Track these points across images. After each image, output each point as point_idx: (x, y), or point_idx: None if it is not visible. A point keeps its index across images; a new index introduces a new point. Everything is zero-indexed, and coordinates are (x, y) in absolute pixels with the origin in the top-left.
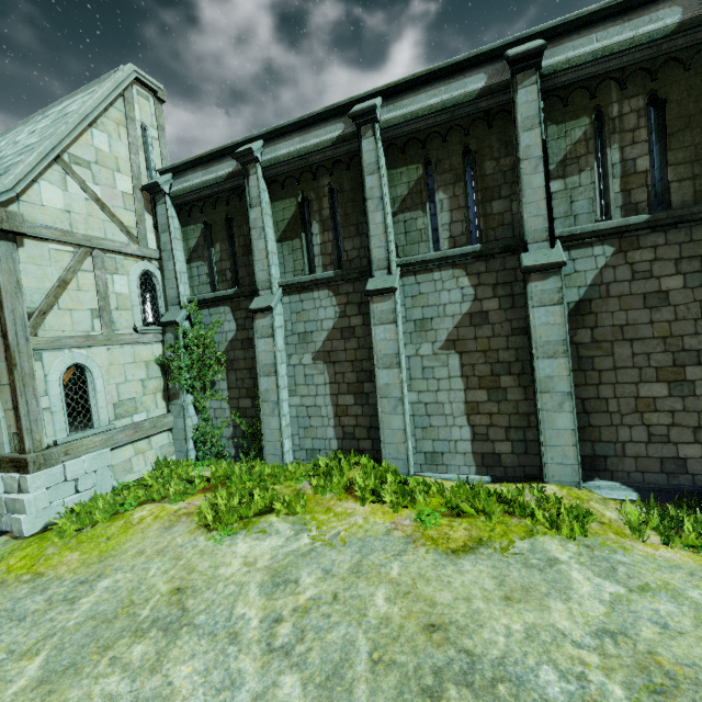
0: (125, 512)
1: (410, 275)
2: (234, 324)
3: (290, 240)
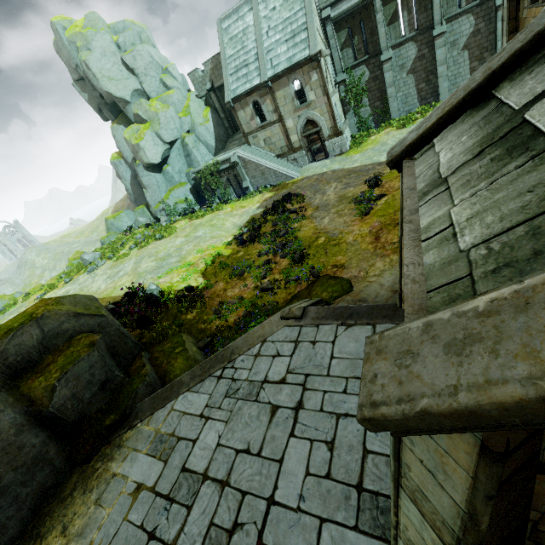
0: (368, 140)
1: (449, 23)
2: (368, 72)
3: (393, 24)
